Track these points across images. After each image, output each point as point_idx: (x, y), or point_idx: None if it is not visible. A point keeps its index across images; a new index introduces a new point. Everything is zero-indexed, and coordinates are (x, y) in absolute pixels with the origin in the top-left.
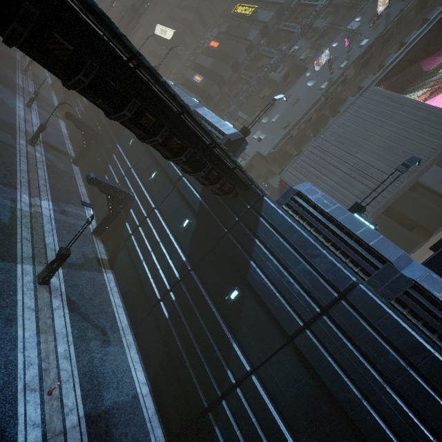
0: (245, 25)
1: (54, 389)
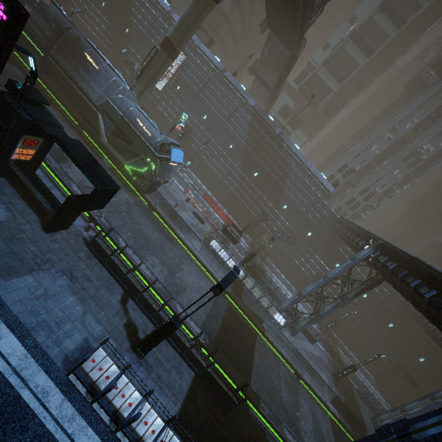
0: None
1: None
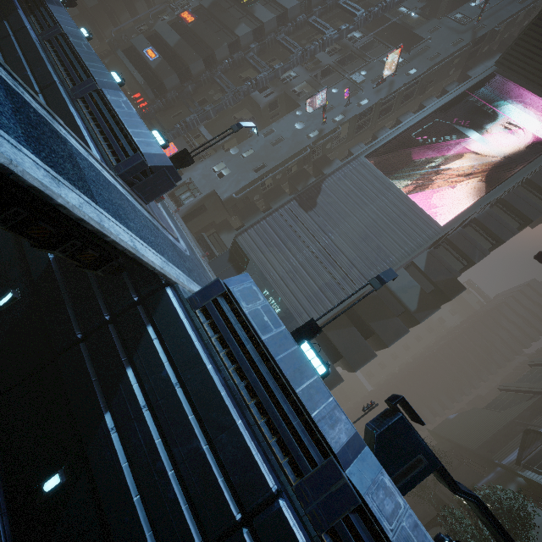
0: (236, 13)
1: None
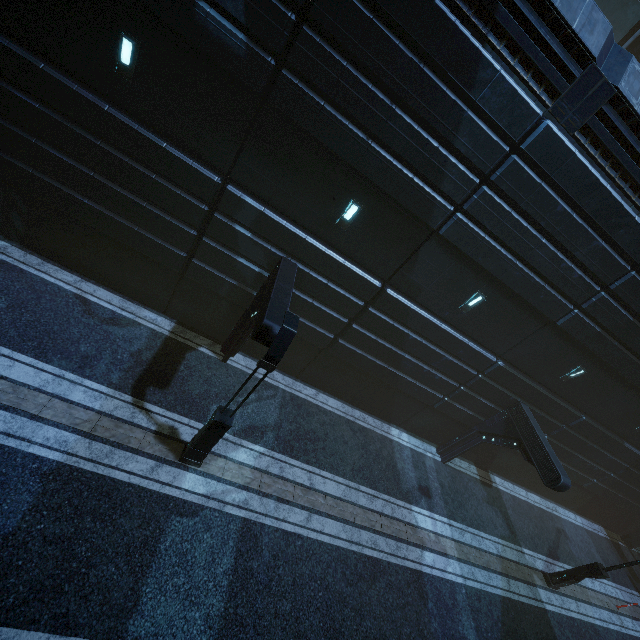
0: None
1: (624, 606)
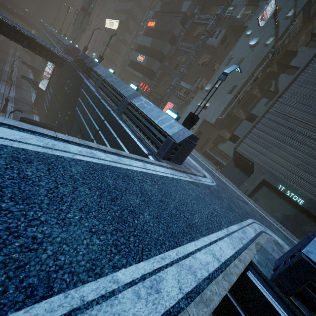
0: None
1: None
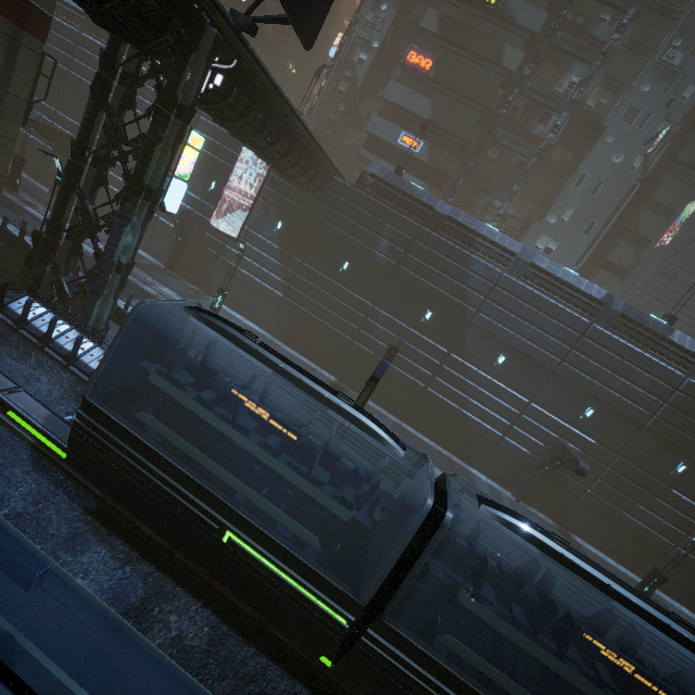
0: (482, 25)
1: None
